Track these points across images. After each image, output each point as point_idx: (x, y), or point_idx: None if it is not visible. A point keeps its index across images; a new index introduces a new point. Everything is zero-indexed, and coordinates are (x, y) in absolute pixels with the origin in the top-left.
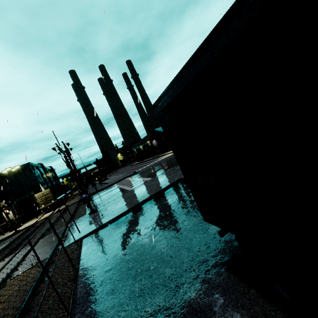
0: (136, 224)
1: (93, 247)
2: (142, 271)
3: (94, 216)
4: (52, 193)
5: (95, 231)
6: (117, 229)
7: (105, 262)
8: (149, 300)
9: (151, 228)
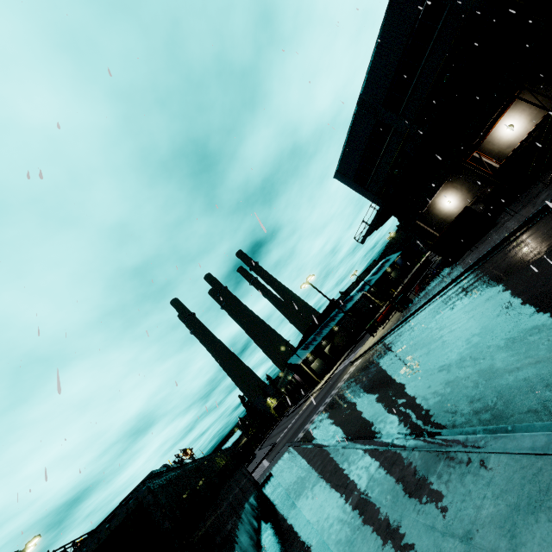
0: None
1: None
2: None
3: None
4: None
5: None
6: None
7: None
8: None
9: None
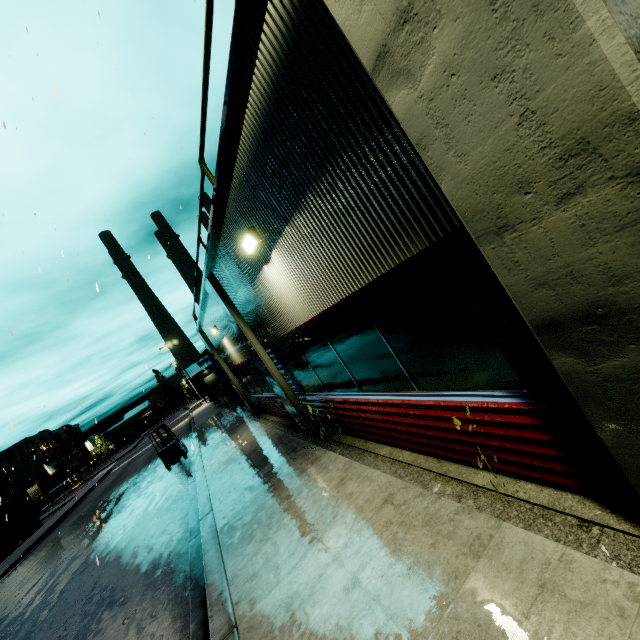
0: None
1: None
2: None
3: None
4: (42, 487)
5: None
6: None
7: None
8: None
9: None
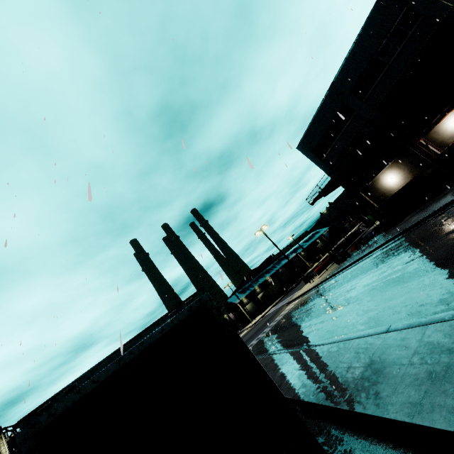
0: None
1: None
2: None
3: None
4: None
5: None
6: None
7: None
8: None
9: None
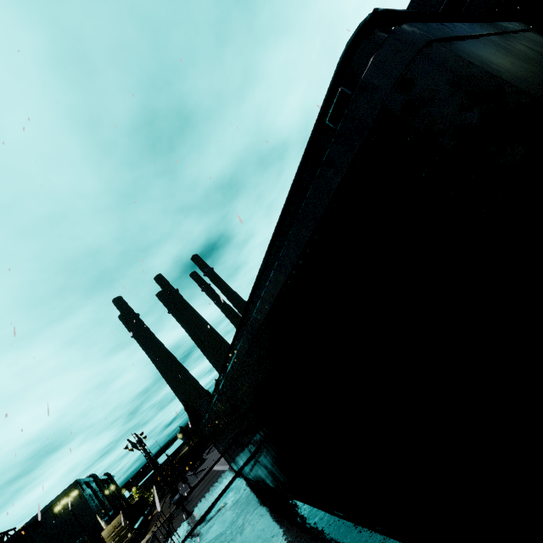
0: (226, 504)
1: (193, 539)
2: (224, 529)
3: (191, 518)
4: (126, 519)
5: (194, 529)
6: (212, 517)
7: (202, 538)
8: (223, 536)
9: (235, 501)
